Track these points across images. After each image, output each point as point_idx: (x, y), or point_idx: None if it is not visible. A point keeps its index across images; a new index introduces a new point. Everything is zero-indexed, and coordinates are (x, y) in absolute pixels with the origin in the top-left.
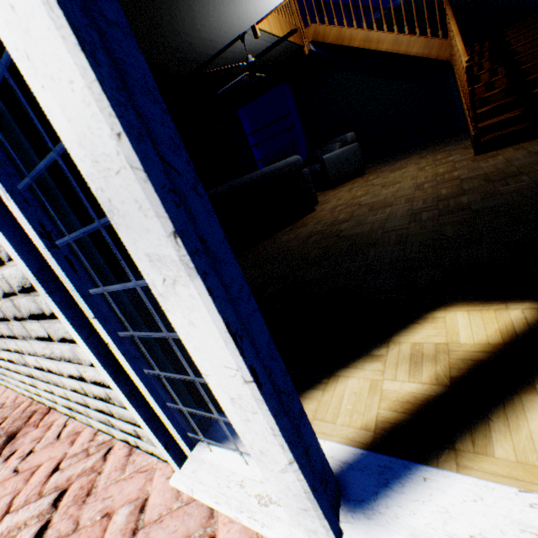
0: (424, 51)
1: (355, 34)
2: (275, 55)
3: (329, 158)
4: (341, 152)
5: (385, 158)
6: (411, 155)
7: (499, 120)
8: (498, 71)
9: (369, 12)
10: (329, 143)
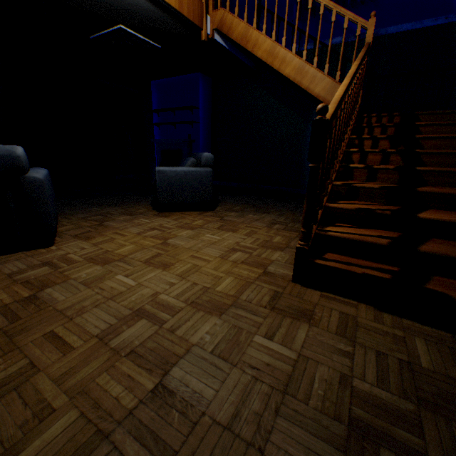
0: (328, 96)
1: (261, 41)
2: (156, 17)
3: (164, 172)
4: (185, 172)
5: (263, 197)
6: (274, 211)
7: (353, 238)
8: (392, 157)
9: (304, 38)
10: (196, 154)
